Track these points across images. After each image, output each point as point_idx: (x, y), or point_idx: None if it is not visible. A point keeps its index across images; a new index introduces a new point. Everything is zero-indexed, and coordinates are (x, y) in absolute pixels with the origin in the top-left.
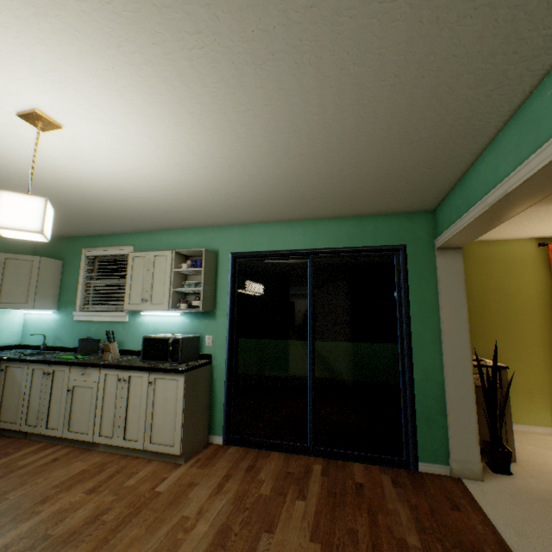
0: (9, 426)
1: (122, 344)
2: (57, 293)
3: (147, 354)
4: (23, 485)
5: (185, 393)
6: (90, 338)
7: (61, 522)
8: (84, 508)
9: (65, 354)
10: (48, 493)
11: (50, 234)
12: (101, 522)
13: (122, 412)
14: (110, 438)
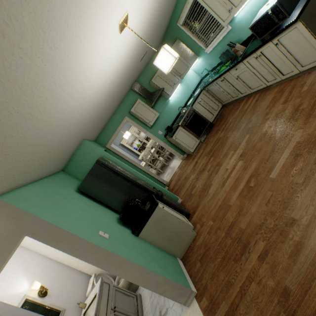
0: (228, 102)
1: (239, 41)
2: (191, 52)
3: (260, 34)
4: (253, 114)
5: (308, 30)
6: (222, 54)
7: (280, 118)
8: (286, 110)
9: (219, 68)
10: (265, 112)
11: (176, 54)
12: (300, 110)
13: (271, 68)
14: (274, 80)
